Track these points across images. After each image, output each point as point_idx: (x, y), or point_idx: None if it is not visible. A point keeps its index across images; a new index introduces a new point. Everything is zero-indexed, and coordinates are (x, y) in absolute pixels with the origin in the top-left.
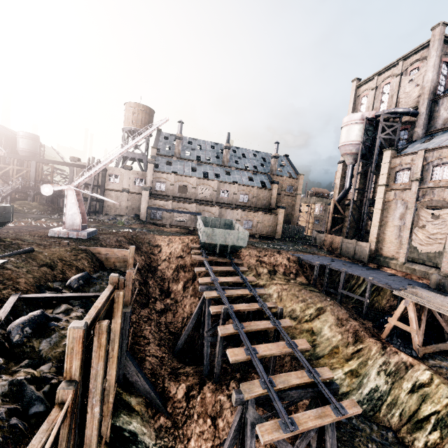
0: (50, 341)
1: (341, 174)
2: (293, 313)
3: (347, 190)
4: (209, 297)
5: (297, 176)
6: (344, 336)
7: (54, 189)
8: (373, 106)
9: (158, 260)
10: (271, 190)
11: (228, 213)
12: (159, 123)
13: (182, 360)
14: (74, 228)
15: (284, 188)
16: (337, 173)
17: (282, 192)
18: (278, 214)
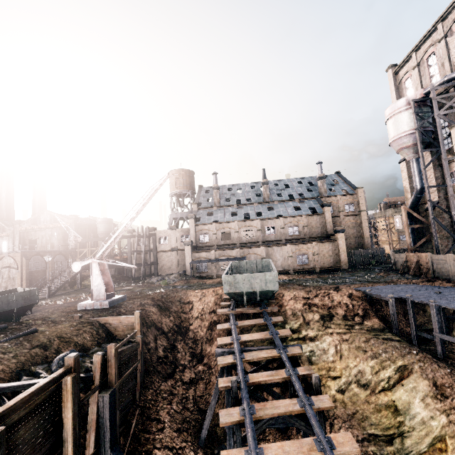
0: None
1: (408, 174)
2: (361, 376)
3: (419, 191)
4: (222, 365)
5: (354, 191)
6: (452, 417)
7: (81, 265)
8: (422, 85)
9: (190, 319)
10: (324, 214)
11: (276, 250)
12: (160, 182)
13: (211, 452)
14: (100, 298)
15: (342, 208)
16: (402, 174)
17: (340, 214)
18: (337, 240)
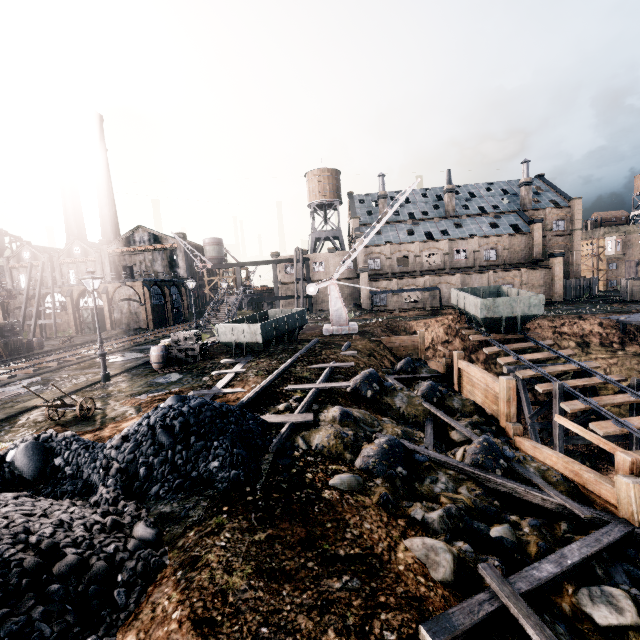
0: (458, 402)
1: None
2: None
3: None
4: (526, 377)
5: (567, 202)
6: None
7: (317, 287)
8: None
9: None
10: (532, 233)
11: (474, 279)
12: (411, 188)
13: None
14: (341, 324)
15: (549, 226)
16: None
17: (547, 233)
18: (553, 266)
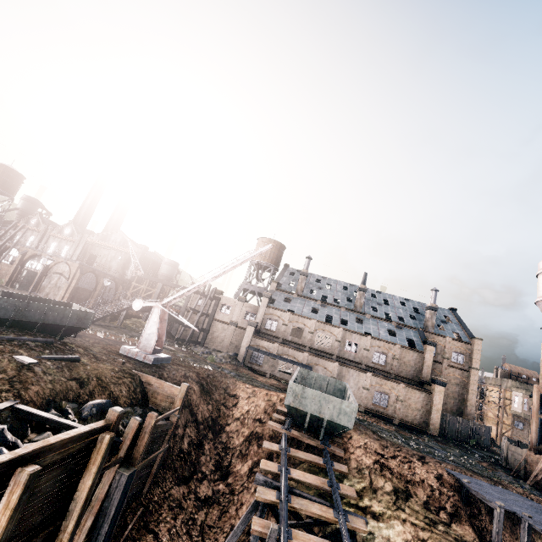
0: None
1: None
2: None
3: None
4: (261, 499)
5: (470, 339)
6: None
7: (144, 304)
8: None
9: (229, 417)
10: (424, 353)
11: (351, 374)
12: (261, 249)
13: None
14: (146, 350)
15: (447, 355)
16: None
17: (444, 361)
18: (434, 393)
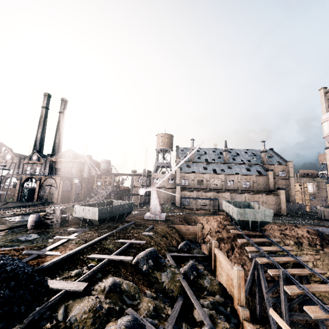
0: (207, 281)
1: None
2: None
3: None
4: (262, 262)
5: (285, 163)
6: None
7: (145, 190)
8: None
9: (203, 234)
10: (268, 176)
11: (237, 196)
12: (200, 145)
13: None
14: (156, 213)
15: (277, 173)
16: (327, 156)
17: (276, 177)
18: (280, 194)
